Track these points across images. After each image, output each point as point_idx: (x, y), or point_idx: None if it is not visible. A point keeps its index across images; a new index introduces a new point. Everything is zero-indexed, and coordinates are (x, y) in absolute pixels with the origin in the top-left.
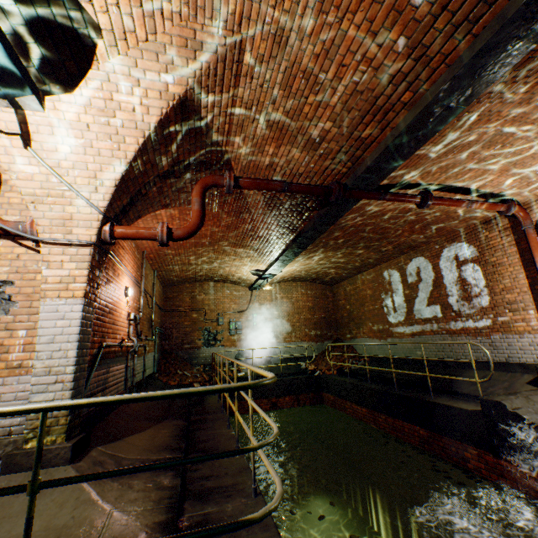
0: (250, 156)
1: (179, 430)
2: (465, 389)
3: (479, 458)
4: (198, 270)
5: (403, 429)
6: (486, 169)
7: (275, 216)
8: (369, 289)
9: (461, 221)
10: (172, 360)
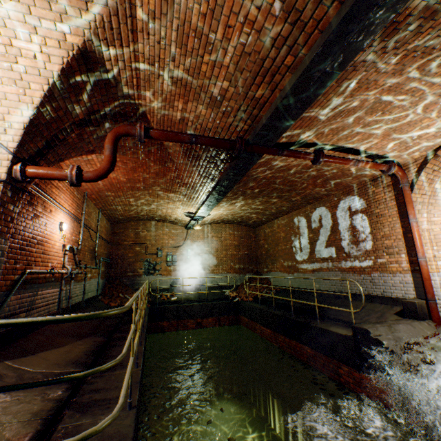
0: (162, 110)
1: (95, 346)
2: (346, 317)
3: (349, 374)
4: (140, 210)
5: (296, 347)
6: (371, 133)
7: (195, 166)
8: (283, 232)
9: (354, 178)
10: (116, 285)
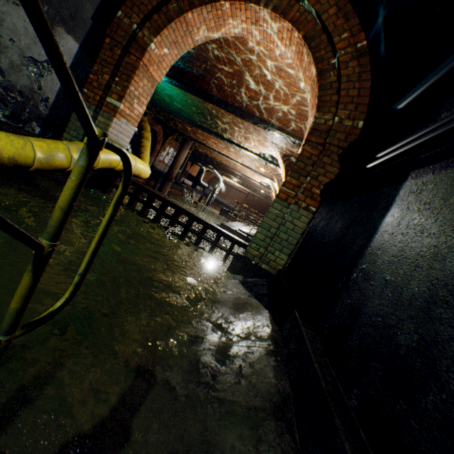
0: None
1: None
2: None
3: None
4: None
5: None
6: None
7: None
8: None
9: None
10: None
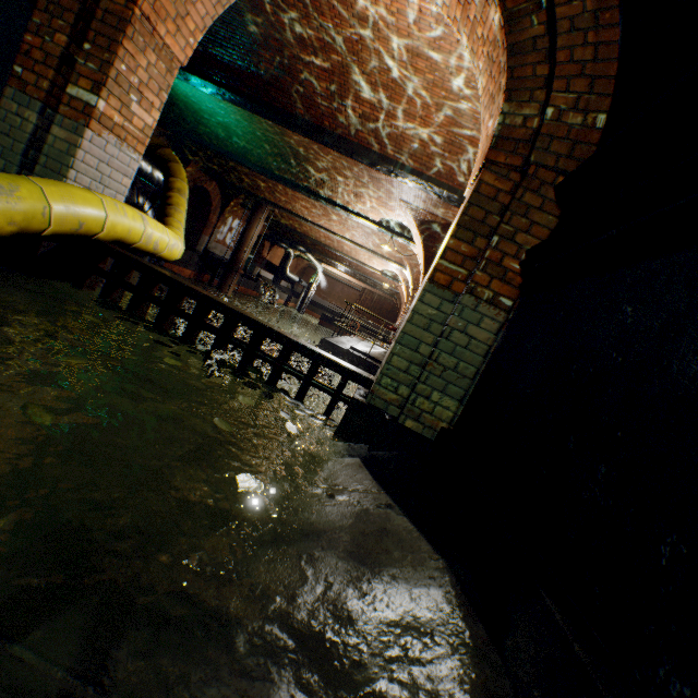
0: None
1: None
2: None
3: None
4: None
5: None
6: None
7: None
8: None
9: None
10: None
